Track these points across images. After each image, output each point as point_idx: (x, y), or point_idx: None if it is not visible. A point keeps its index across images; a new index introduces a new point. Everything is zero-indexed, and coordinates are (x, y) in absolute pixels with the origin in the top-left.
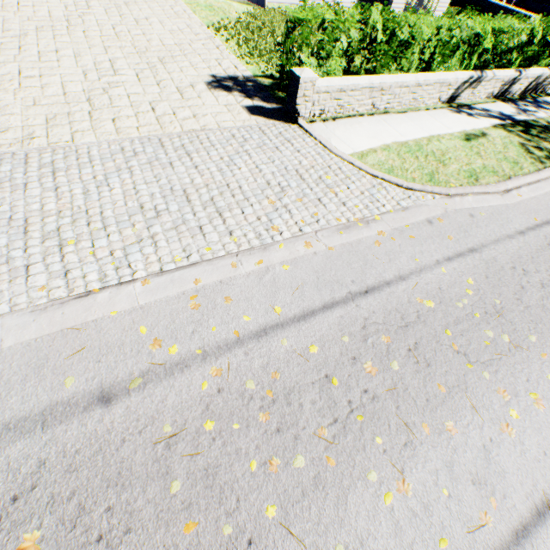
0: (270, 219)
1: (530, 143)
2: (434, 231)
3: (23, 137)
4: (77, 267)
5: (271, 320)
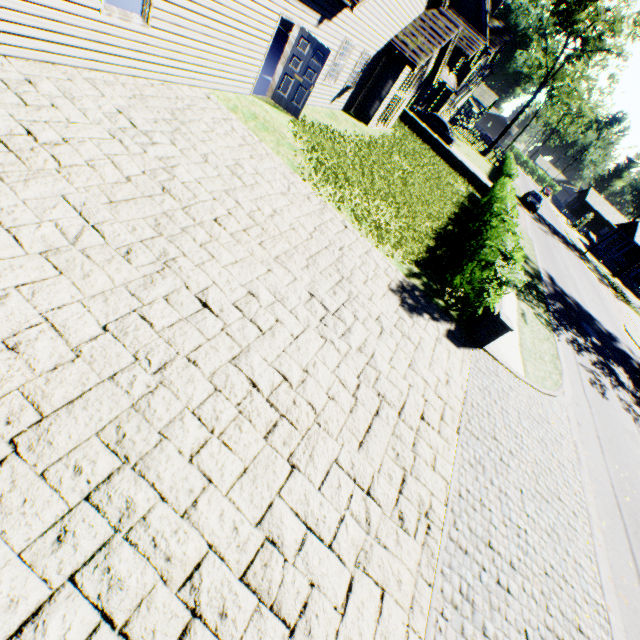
0: (567, 482)
1: (534, 311)
2: (584, 431)
3: (420, 513)
4: (596, 638)
5: (634, 574)
